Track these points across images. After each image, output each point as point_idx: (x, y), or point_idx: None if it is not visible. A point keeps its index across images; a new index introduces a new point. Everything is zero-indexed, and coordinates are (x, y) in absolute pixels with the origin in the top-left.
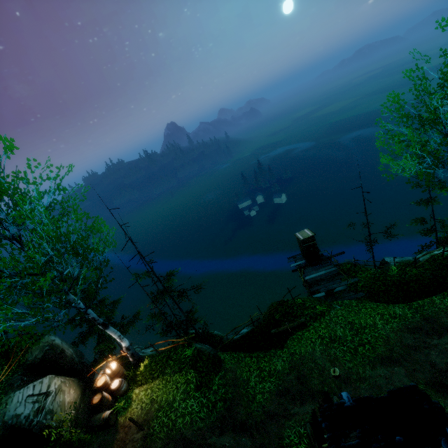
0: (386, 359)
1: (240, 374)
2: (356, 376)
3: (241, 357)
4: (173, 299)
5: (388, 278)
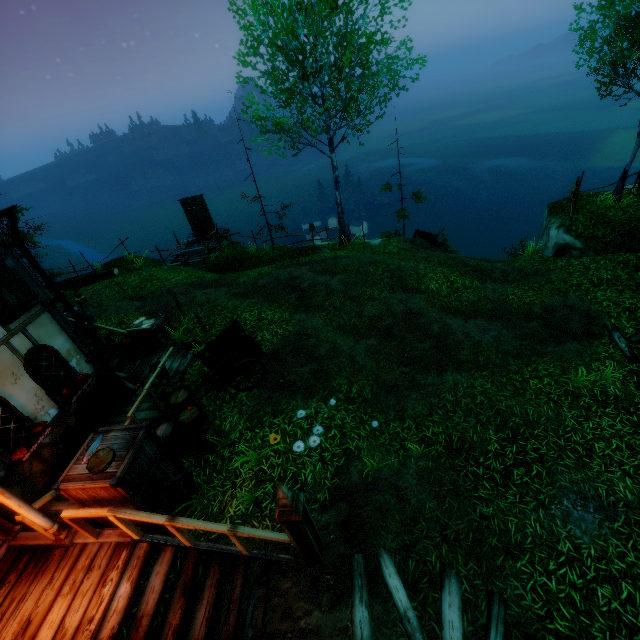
0: (138, 297)
1: None
2: (98, 304)
3: None
4: None
5: (243, 255)
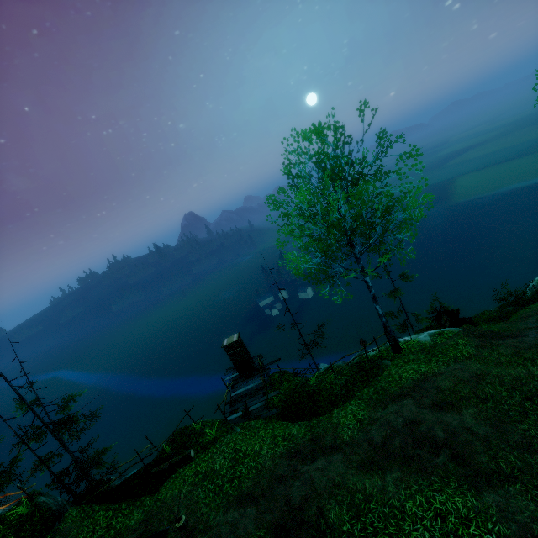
0: (245, 497)
1: (74, 537)
2: (203, 525)
3: (93, 511)
4: (54, 434)
5: (306, 389)
